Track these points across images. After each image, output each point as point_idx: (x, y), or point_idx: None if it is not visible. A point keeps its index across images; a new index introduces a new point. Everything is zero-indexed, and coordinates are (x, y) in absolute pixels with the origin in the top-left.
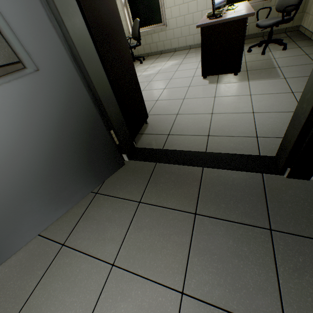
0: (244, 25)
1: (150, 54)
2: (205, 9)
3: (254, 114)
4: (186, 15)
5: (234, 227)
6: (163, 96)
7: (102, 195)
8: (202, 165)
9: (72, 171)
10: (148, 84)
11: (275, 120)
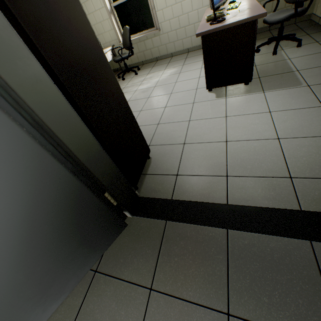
0: (253, 27)
1: (145, 62)
2: (201, 7)
3: (279, 140)
4: (180, 16)
5: None
6: (165, 118)
7: (102, 276)
8: (226, 227)
9: (59, 262)
10: (146, 102)
11: (309, 149)
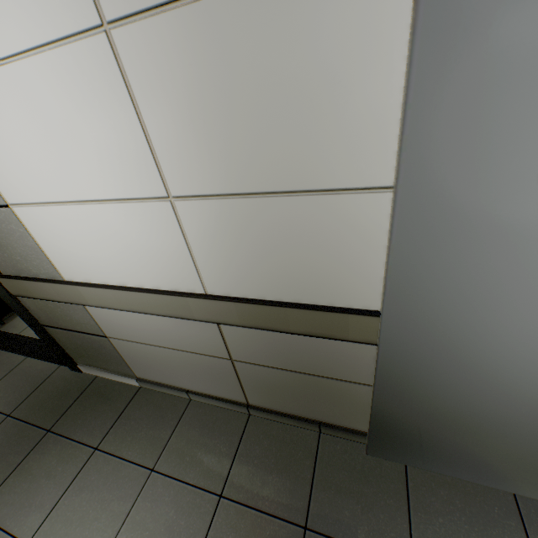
0: None
1: None
2: None
3: None
4: None
5: None
6: None
7: None
8: (26, 354)
9: None
10: None
11: None
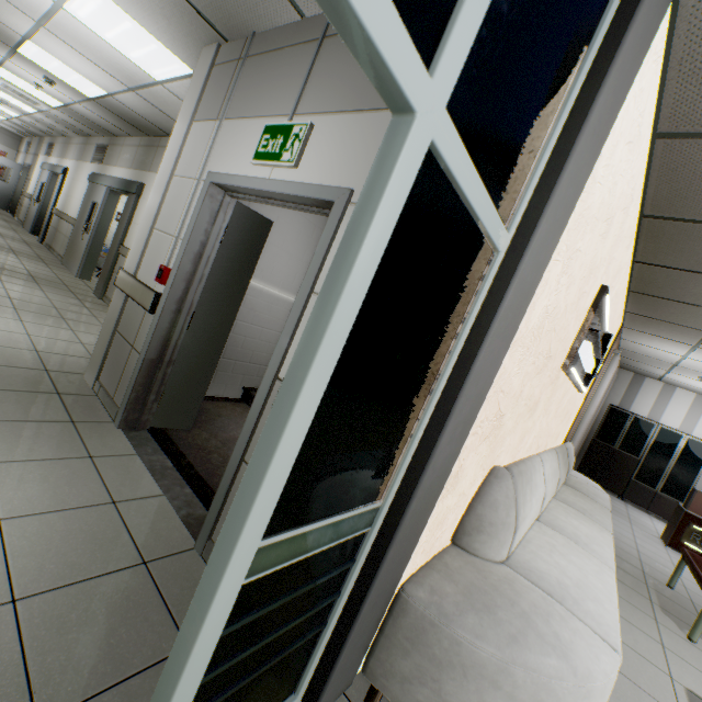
0: None
1: None
2: None
3: None
4: None
5: None
6: None
7: None
8: (13, 215)
9: None
10: None
11: None
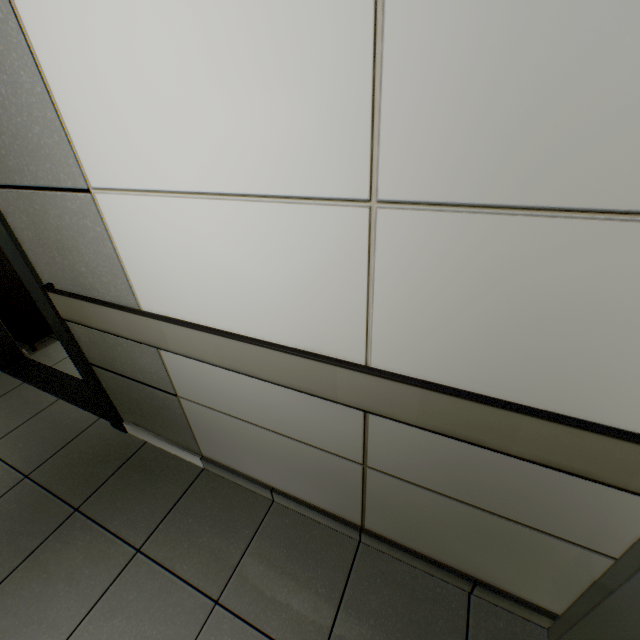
0: None
1: None
2: None
3: None
4: None
5: (1, 469)
6: None
7: None
8: (58, 395)
9: None
10: None
11: None
